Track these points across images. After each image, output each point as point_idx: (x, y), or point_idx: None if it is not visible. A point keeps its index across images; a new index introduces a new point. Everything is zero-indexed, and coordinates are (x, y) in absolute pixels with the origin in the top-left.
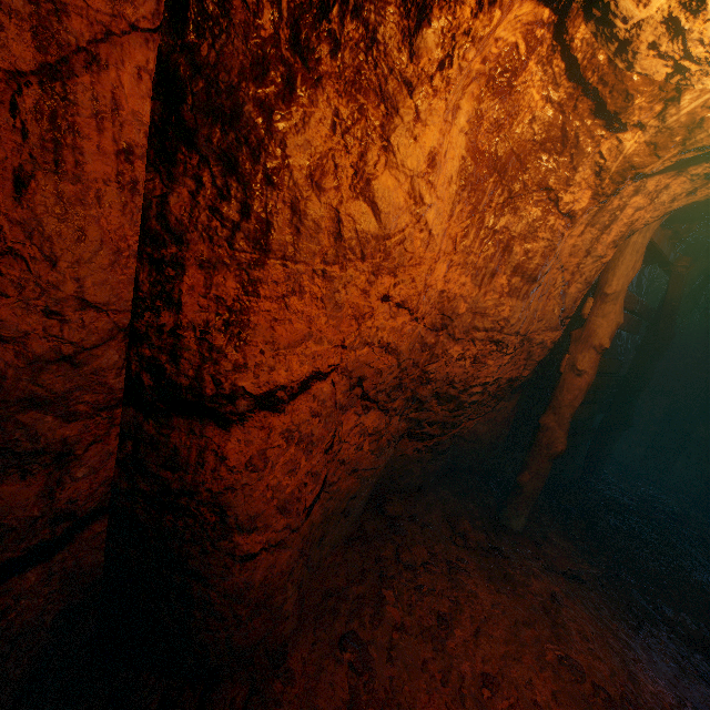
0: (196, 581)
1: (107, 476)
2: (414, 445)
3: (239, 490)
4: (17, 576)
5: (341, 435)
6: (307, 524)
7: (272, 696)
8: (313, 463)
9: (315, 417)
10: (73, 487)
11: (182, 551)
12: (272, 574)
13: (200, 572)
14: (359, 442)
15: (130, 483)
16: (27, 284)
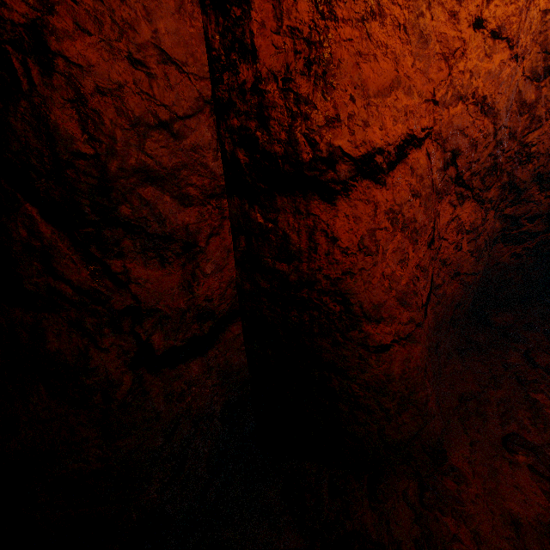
0: (334, 375)
1: (230, 277)
2: (510, 250)
3: (356, 276)
4: (183, 364)
5: (438, 229)
6: (426, 323)
7: (446, 493)
8: (419, 256)
9: (415, 198)
10: (206, 284)
11: (313, 346)
12: (408, 368)
13: (336, 365)
14: (457, 240)
15: (251, 283)
16: (103, 20)
